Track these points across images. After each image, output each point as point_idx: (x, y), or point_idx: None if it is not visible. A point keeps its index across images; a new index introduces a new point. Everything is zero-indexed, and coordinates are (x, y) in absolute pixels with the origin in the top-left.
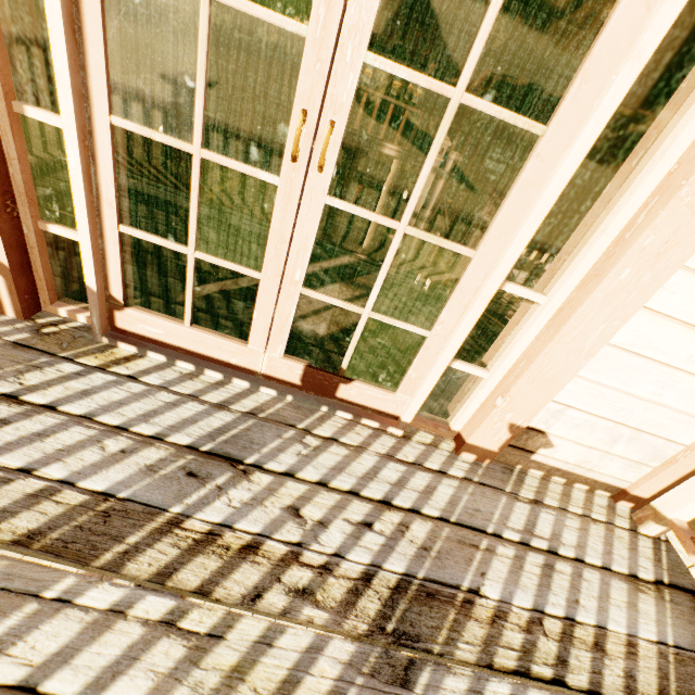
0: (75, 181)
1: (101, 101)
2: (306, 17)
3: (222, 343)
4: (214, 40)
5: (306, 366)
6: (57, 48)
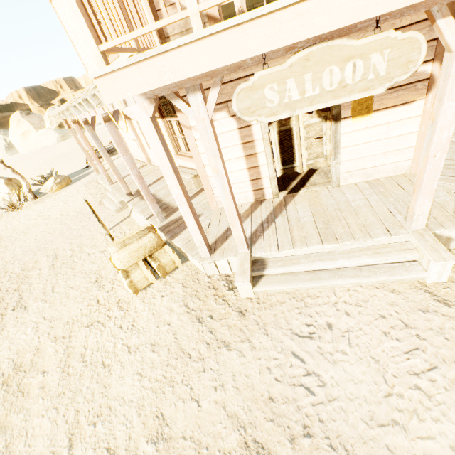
0: None
1: None
2: None
3: None
4: None
5: None
6: None
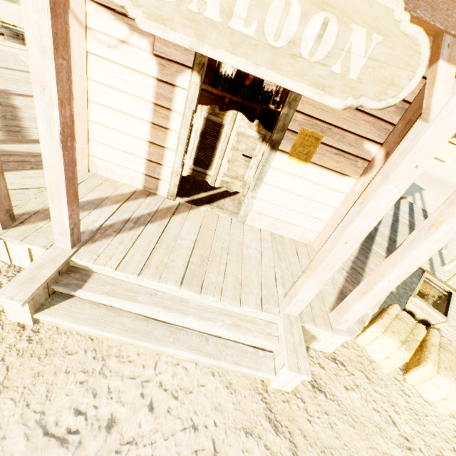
0: None
1: None
2: None
3: None
4: None
5: None
6: None
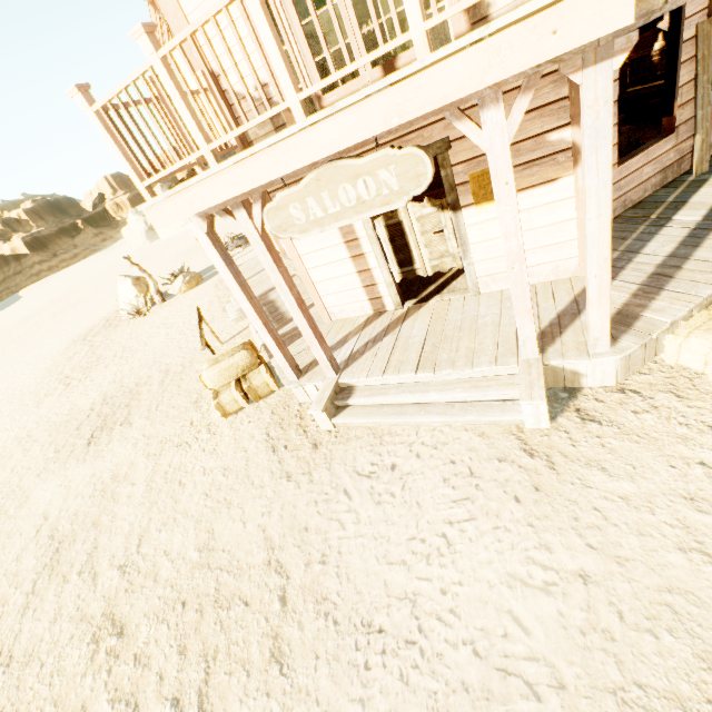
0: (297, 55)
1: (294, 24)
2: (369, 20)
3: (353, 83)
4: (326, 88)
5: (381, 65)
6: (283, 18)
